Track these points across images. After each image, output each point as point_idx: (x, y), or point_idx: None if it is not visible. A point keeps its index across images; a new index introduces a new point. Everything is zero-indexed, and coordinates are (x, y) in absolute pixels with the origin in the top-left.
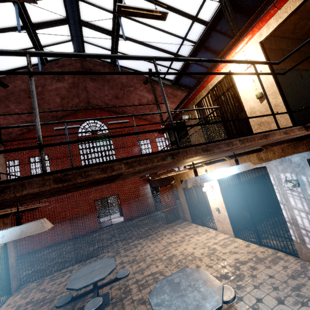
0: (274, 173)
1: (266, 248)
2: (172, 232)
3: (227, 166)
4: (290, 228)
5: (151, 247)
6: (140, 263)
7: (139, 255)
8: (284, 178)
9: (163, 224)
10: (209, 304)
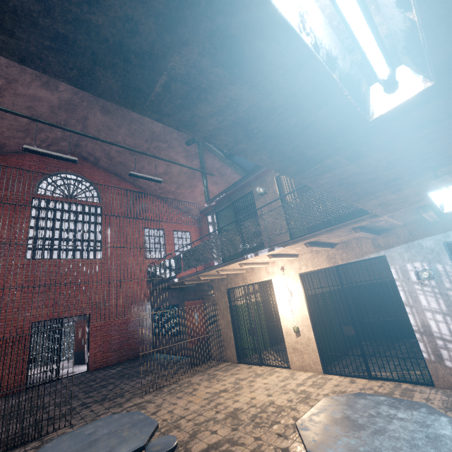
0: (397, 263)
1: (381, 381)
2: (209, 378)
3: (322, 259)
4: (421, 341)
5: (179, 404)
6: (171, 433)
7: (158, 419)
8: (411, 269)
9: (183, 369)
10: (447, 431)
